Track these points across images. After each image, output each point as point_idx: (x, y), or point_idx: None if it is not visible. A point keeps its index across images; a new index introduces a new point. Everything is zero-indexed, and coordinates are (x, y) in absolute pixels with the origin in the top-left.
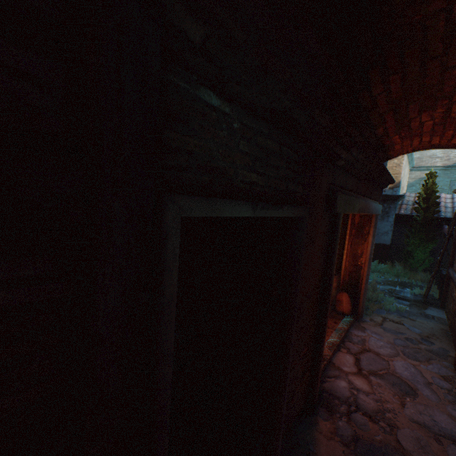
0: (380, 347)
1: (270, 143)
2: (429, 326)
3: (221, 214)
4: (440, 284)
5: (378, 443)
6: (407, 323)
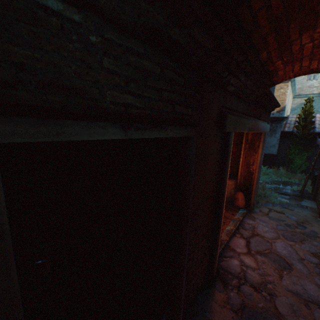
0: (266, 232)
1: (147, 64)
2: (304, 214)
3: (74, 138)
4: (313, 182)
5: (260, 309)
6: (287, 212)
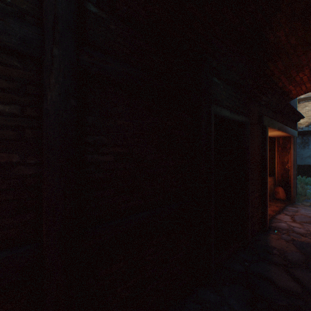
0: (308, 213)
1: (232, 93)
2: None
3: (222, 112)
4: None
5: (307, 242)
6: None
